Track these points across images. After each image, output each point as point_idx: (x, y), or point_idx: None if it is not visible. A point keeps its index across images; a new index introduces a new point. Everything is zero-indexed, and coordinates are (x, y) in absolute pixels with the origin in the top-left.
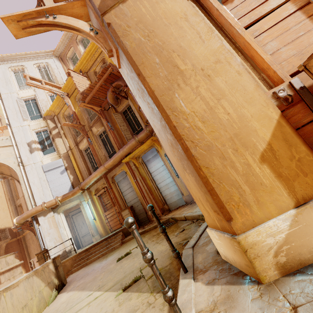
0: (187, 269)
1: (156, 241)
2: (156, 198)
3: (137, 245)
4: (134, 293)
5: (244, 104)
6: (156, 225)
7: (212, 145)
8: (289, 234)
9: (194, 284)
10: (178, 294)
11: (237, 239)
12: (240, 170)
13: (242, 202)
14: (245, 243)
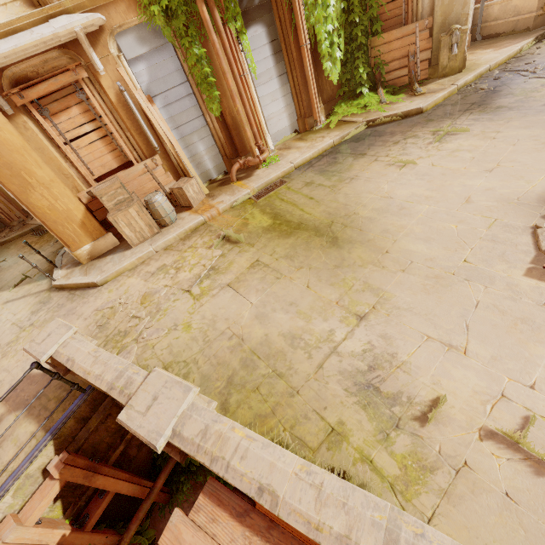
0: (58, 266)
1: (30, 252)
2: (9, 197)
3: (4, 259)
4: (26, 285)
5: (70, 204)
6: (23, 233)
7: (57, 221)
8: (91, 249)
9: (61, 271)
10: (53, 275)
11: (73, 254)
12: (72, 230)
13: (74, 241)
14: (76, 254)
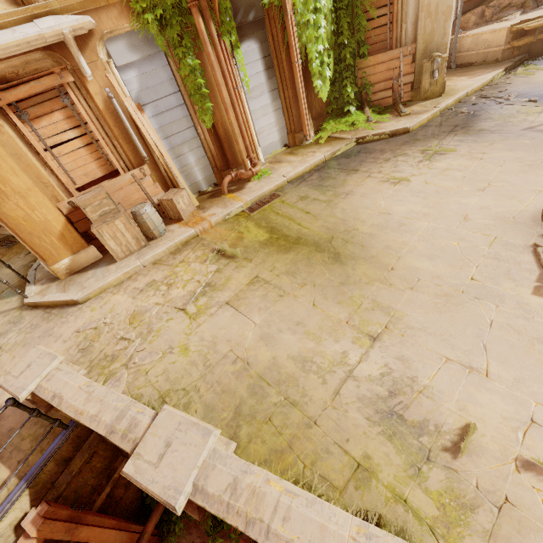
0: (31, 282)
1: None
2: None
3: None
4: None
5: (48, 214)
6: None
7: (33, 233)
8: (71, 263)
9: (35, 287)
10: (26, 292)
11: (50, 268)
12: (49, 243)
13: (51, 255)
14: (53, 269)
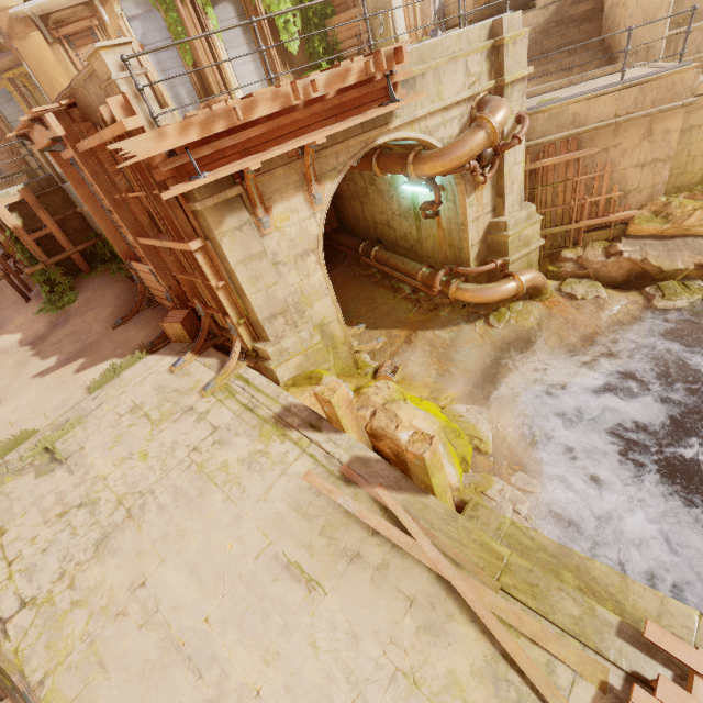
0: None
1: None
2: None
3: None
4: None
5: None
6: None
7: None
8: None
9: None
10: None
11: None
12: None
13: None
14: None
